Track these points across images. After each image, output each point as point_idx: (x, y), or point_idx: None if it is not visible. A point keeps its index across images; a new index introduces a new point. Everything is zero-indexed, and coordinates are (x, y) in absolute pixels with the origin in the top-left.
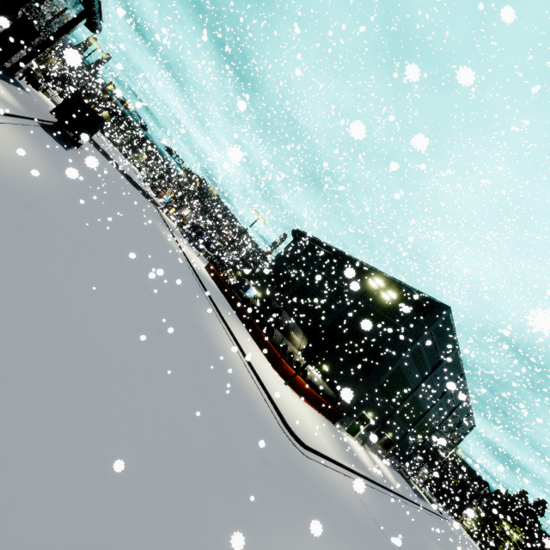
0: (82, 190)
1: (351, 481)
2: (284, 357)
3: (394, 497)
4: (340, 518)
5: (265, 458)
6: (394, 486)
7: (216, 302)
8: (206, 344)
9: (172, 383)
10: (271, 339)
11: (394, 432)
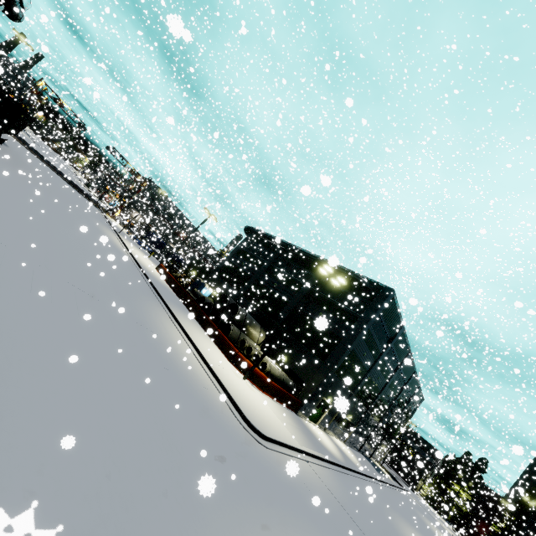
0: (1, 184)
1: (315, 467)
2: (243, 352)
3: (357, 476)
4: (304, 506)
5: (220, 455)
6: (356, 466)
7: (167, 301)
8: (153, 342)
9: (105, 384)
10: (229, 335)
11: (353, 414)
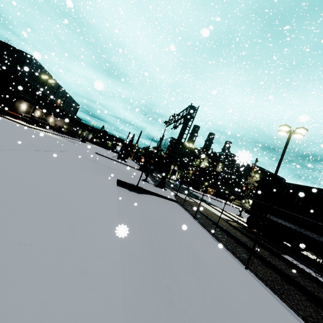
0: None
1: None
2: None
3: None
4: None
5: None
6: None
7: None
8: None
9: None
10: None
11: None
